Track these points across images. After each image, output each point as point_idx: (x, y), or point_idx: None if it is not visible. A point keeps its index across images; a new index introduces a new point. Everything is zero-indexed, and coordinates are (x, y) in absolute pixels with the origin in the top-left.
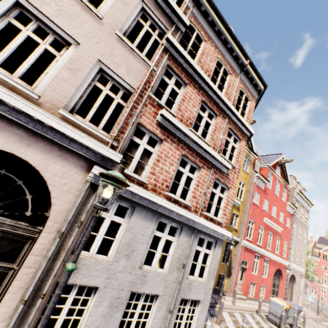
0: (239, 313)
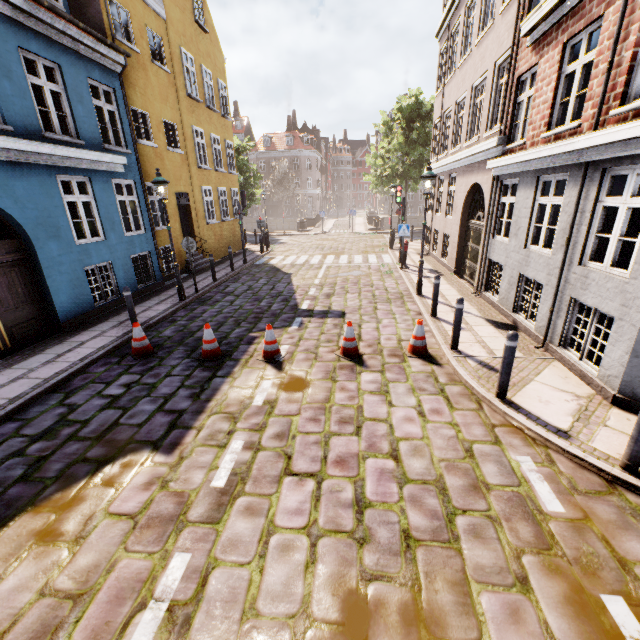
0: None
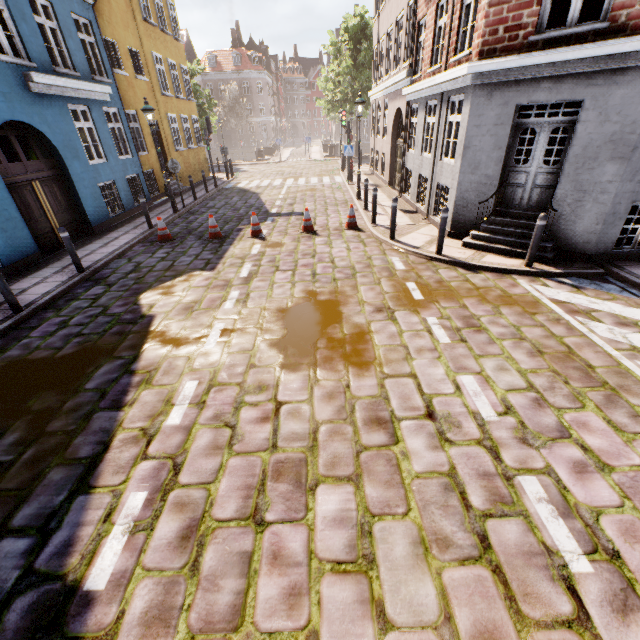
0: None
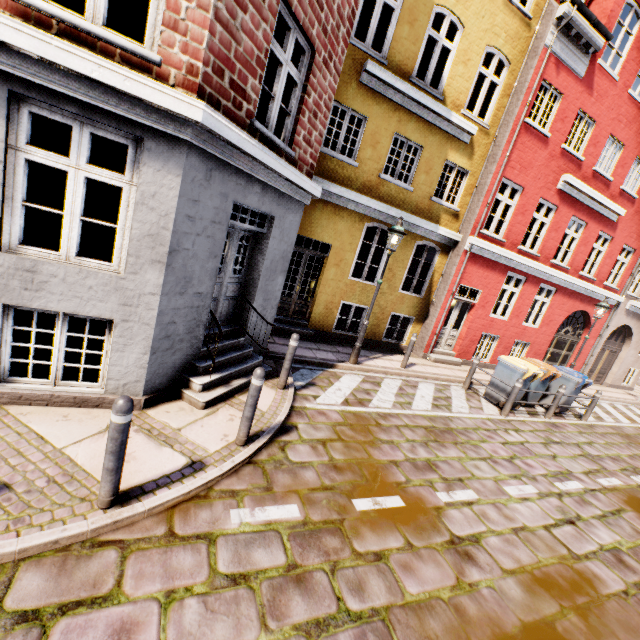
0: (402, 381)
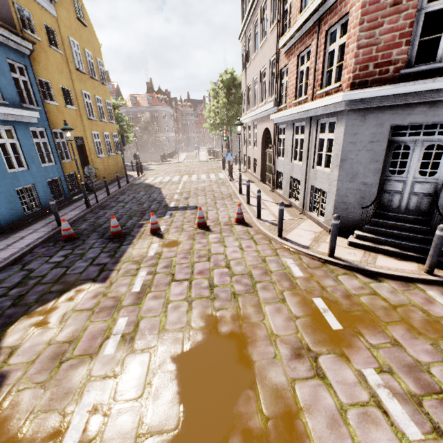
0: None
